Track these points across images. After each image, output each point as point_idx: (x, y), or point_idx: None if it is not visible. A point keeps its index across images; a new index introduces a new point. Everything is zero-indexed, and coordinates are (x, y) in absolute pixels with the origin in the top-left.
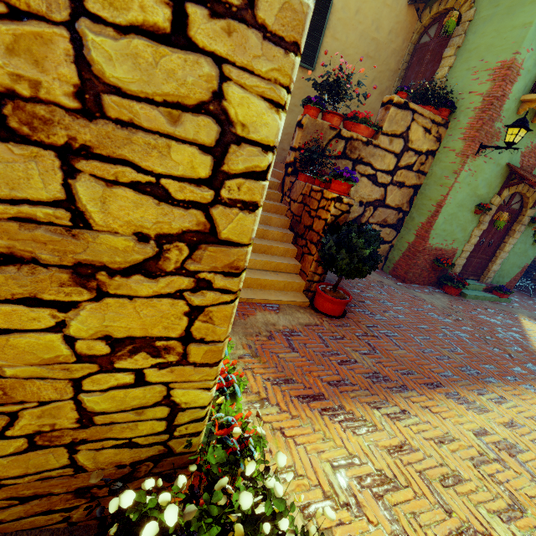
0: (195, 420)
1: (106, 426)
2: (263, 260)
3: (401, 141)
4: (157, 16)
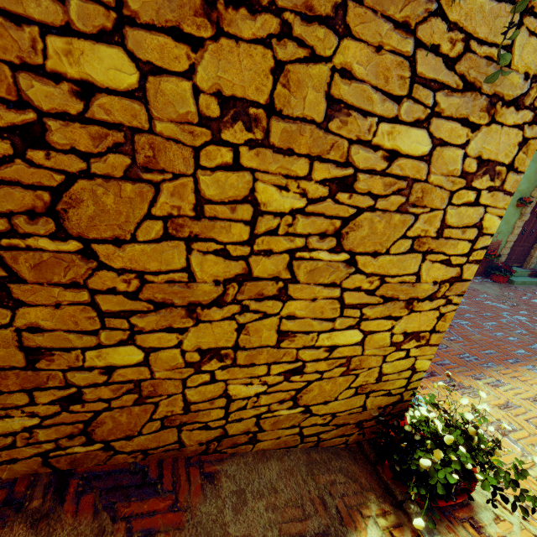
0: (418, 379)
1: (384, 382)
2: None
3: None
4: (471, 198)
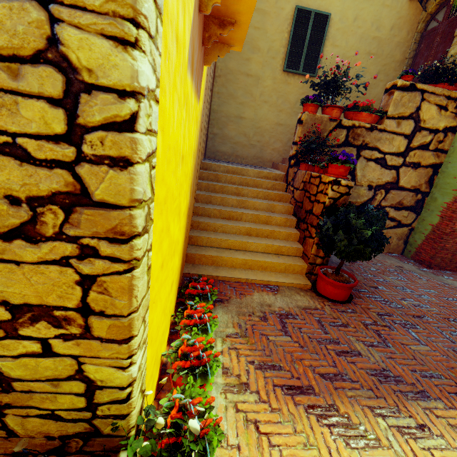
0: (116, 401)
1: (26, 394)
2: (264, 243)
3: (411, 122)
4: None
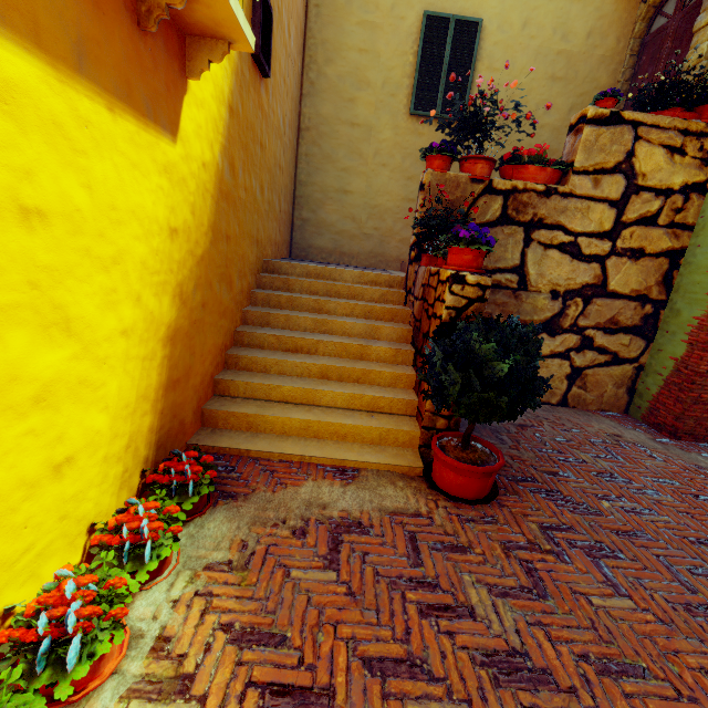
0: None
1: None
2: (347, 392)
3: (619, 179)
4: None
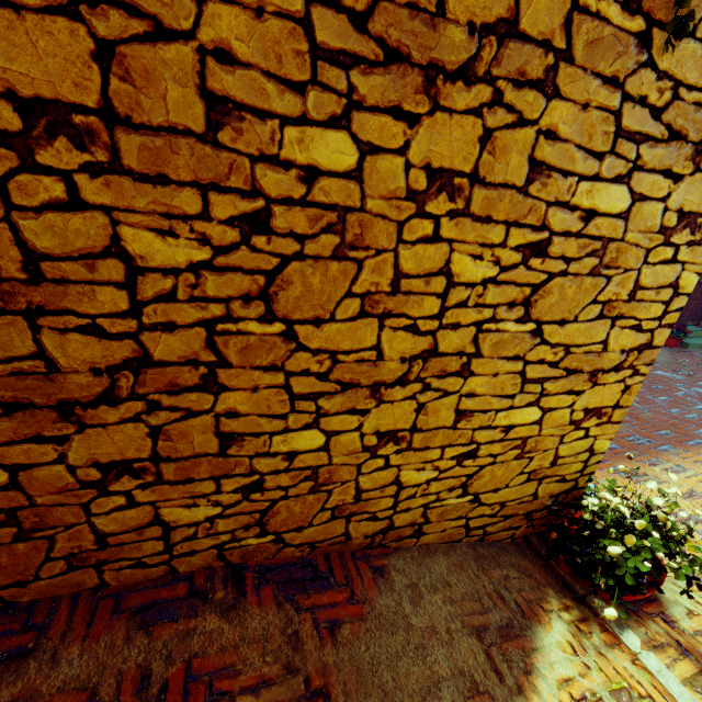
0: (596, 463)
1: (559, 466)
2: None
3: None
4: (668, 255)
